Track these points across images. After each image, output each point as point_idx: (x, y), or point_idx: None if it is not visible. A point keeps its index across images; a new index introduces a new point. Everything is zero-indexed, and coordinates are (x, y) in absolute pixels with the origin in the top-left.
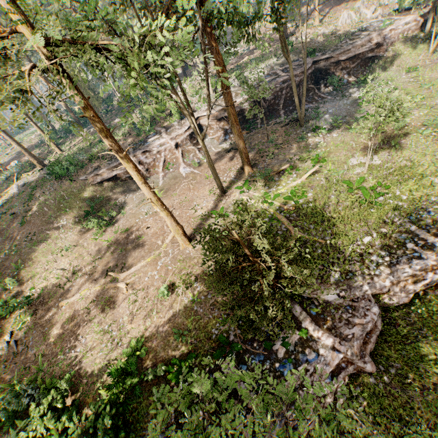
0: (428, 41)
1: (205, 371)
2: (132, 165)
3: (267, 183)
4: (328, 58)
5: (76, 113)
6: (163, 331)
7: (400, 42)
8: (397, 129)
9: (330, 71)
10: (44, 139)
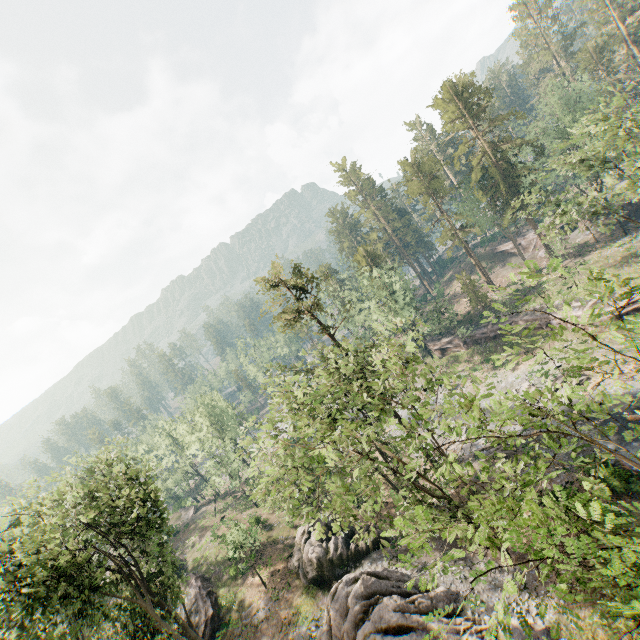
0: None
1: (462, 325)
2: (472, 257)
3: (550, 273)
4: None
5: None
6: (463, 314)
7: None
8: None
9: None
10: None
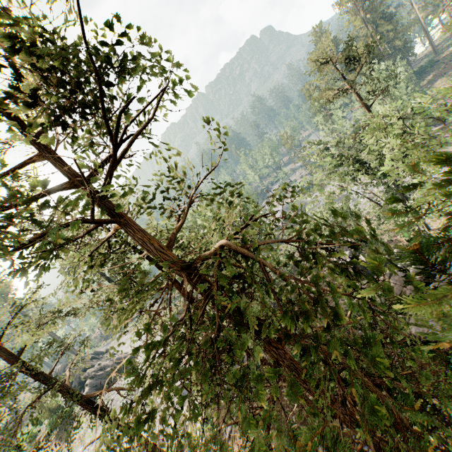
0: None
1: None
2: None
3: None
4: None
5: None
6: None
7: None
8: None
9: None
10: None
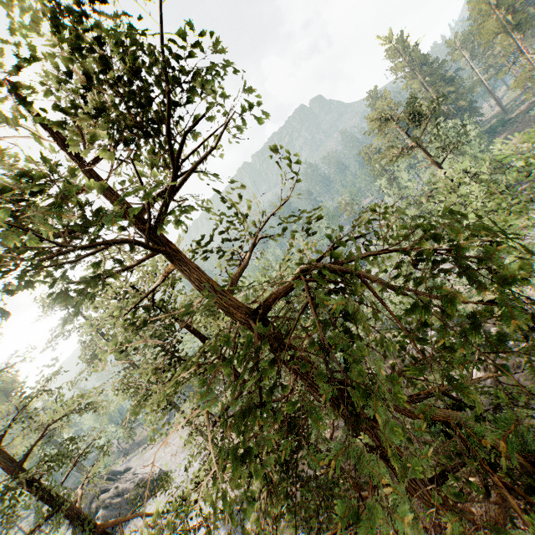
0: None
1: None
2: None
3: None
4: None
5: None
6: None
7: None
8: None
9: None
10: None
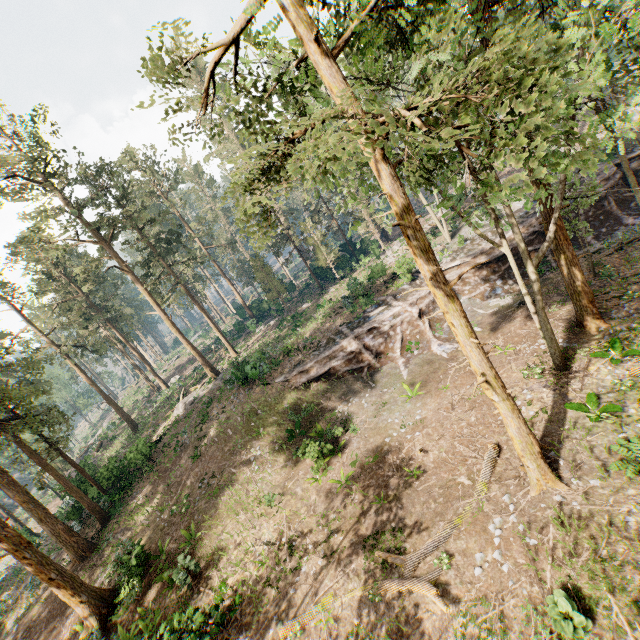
0: None
1: None
2: (459, 307)
3: None
4: None
5: (251, 309)
6: None
7: None
8: None
9: None
10: (209, 346)
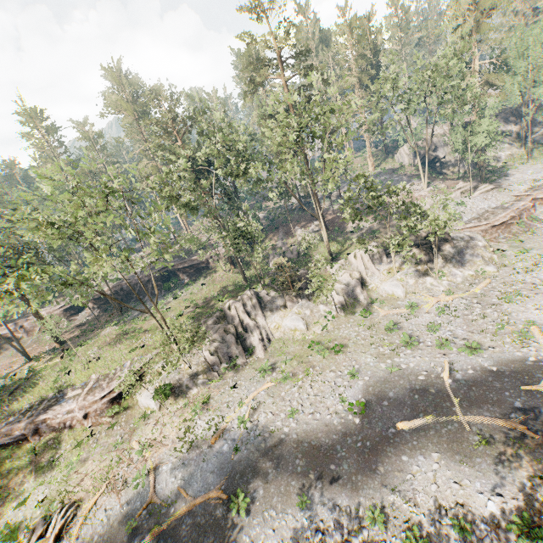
0: (235, 261)
1: None
2: None
3: (51, 358)
4: (173, 265)
5: None
6: None
7: (224, 258)
8: (133, 332)
9: (177, 273)
10: None
